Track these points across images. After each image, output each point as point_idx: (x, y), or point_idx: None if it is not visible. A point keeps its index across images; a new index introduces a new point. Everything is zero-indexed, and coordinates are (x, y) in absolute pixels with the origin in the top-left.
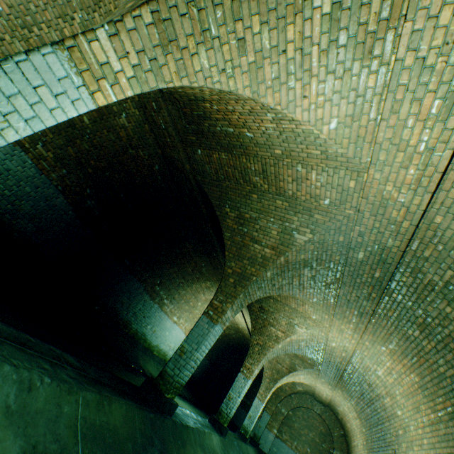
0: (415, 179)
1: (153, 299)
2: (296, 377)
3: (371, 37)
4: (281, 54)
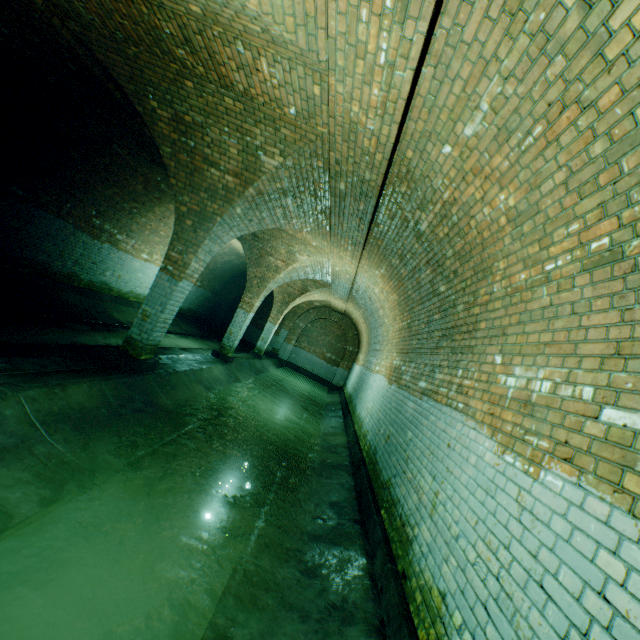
0: (381, 103)
1: (97, 238)
2: (310, 297)
3: None
4: None
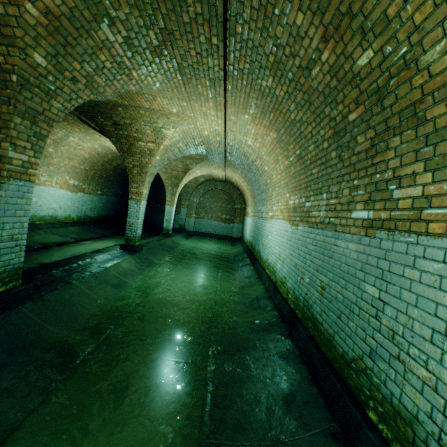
0: None
1: None
2: (193, 174)
3: None
4: None
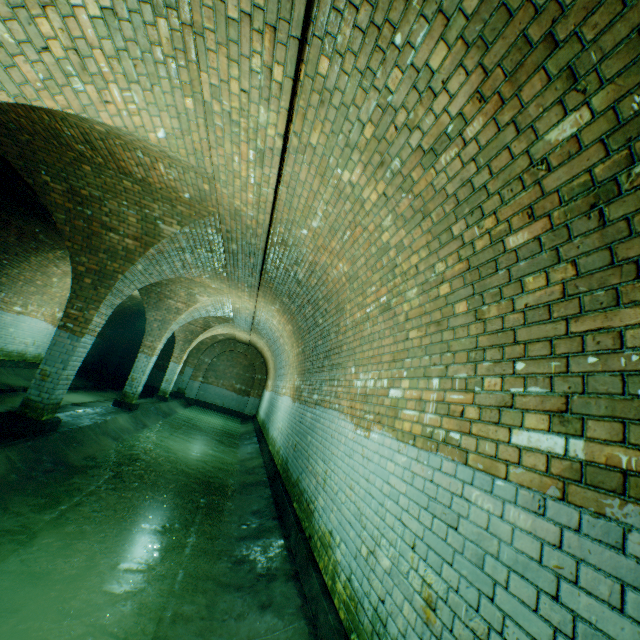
0: (256, 202)
1: None
2: (214, 332)
3: (172, 62)
4: (43, 52)
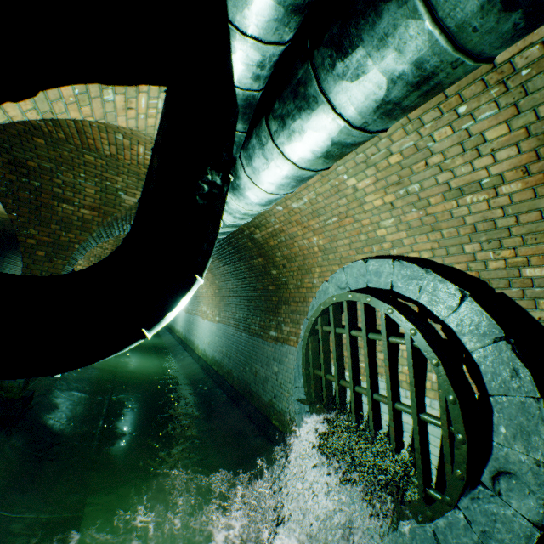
0: None
1: None
2: None
3: None
4: None
